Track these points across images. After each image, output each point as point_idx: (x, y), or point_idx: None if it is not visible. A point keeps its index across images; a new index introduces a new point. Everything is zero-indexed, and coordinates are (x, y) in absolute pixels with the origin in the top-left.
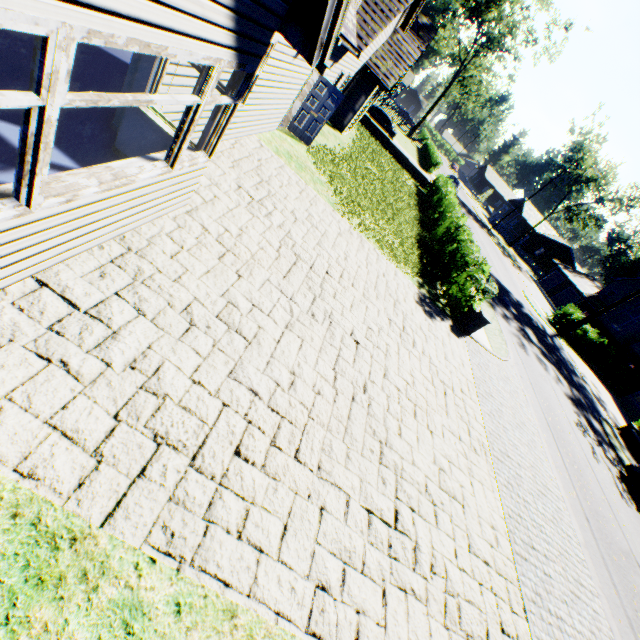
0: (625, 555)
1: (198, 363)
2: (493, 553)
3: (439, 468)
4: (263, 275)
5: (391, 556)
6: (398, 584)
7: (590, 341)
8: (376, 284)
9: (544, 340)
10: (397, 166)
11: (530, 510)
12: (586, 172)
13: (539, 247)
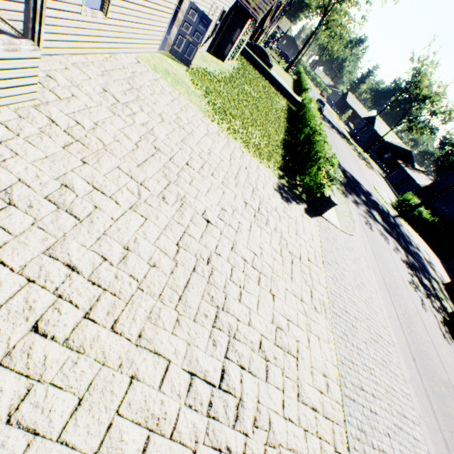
0: (444, 385)
1: (6, 240)
2: (322, 399)
3: (277, 326)
4: (114, 163)
5: (210, 416)
6: (213, 444)
7: (424, 220)
8: (237, 175)
9: (387, 220)
10: (273, 90)
11: (362, 356)
12: (423, 91)
13: (387, 152)
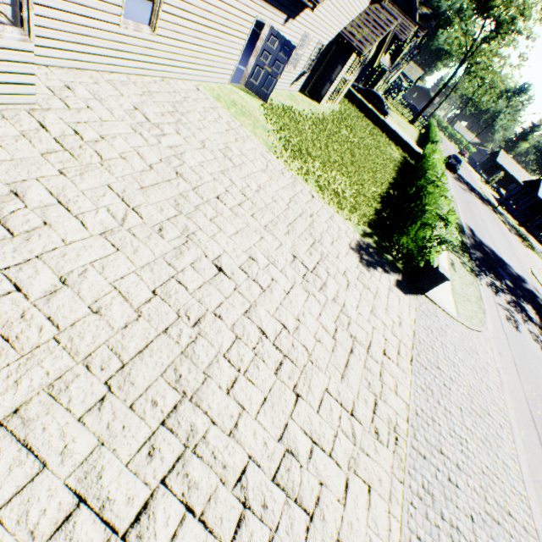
0: None
1: None
2: None
3: (288, 449)
4: (105, 180)
5: None
6: None
7: None
8: (293, 221)
9: None
10: (384, 139)
11: None
12: None
13: None
